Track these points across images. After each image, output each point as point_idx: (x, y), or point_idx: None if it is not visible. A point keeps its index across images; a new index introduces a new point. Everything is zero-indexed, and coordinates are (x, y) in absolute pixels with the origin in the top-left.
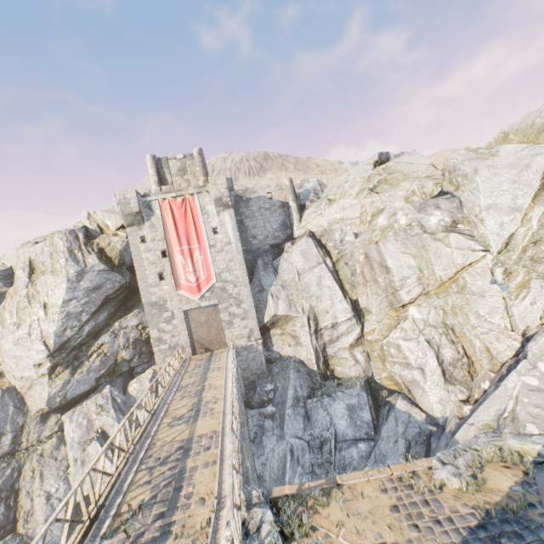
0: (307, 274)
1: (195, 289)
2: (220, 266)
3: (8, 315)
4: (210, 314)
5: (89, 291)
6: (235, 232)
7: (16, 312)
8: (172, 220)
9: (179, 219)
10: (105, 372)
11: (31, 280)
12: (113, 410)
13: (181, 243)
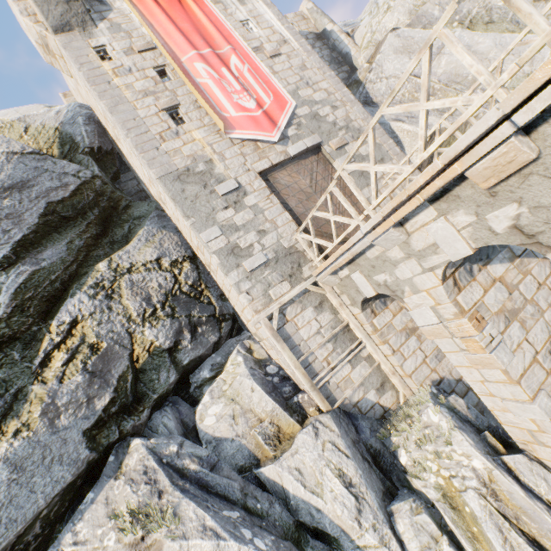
0: (436, 64)
1: (264, 120)
2: (288, 79)
3: None
4: (314, 170)
5: None
6: (284, 24)
7: None
8: (155, 7)
9: (170, 8)
10: (111, 405)
11: None
12: (189, 503)
13: (193, 45)
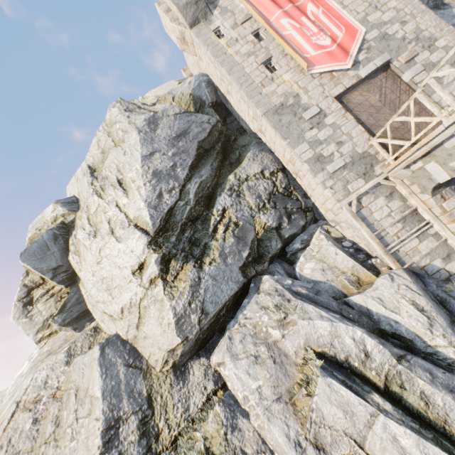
0: None
1: (338, 53)
2: (357, 9)
3: (80, 232)
4: (382, 86)
5: (173, 141)
6: None
7: (87, 221)
8: None
9: None
10: (248, 257)
11: (94, 175)
12: (309, 305)
13: (278, 6)
